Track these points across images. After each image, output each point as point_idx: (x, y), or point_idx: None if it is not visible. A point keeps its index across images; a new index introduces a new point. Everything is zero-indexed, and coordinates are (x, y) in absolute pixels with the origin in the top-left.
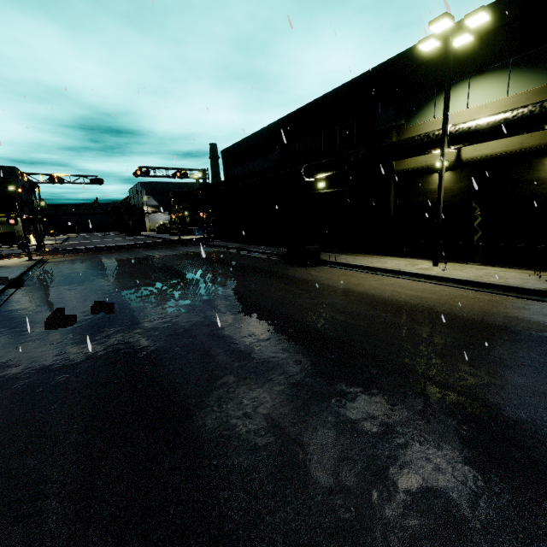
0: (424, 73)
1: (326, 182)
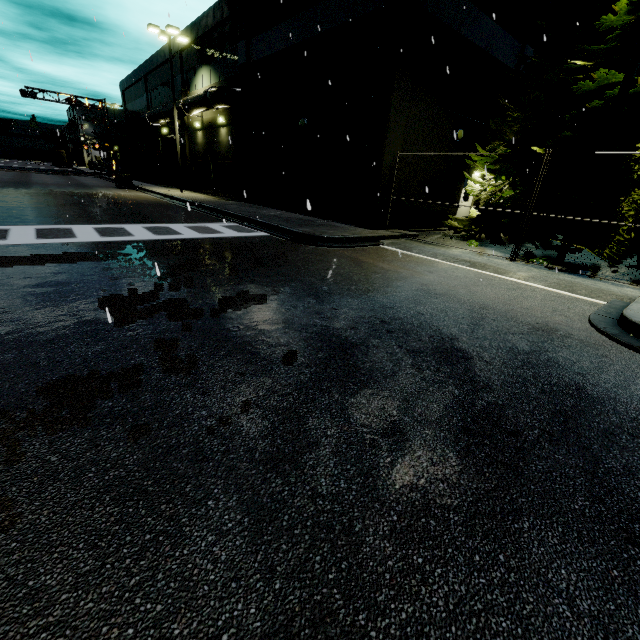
0: (189, 54)
1: (167, 129)
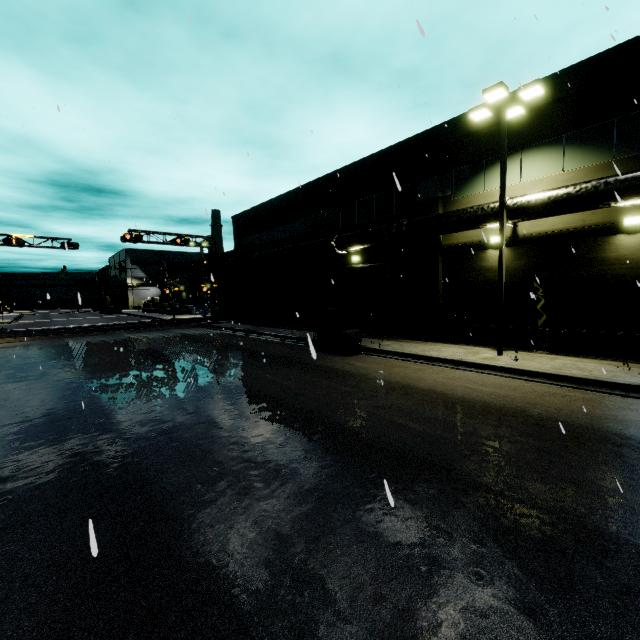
0: (471, 143)
1: (360, 255)
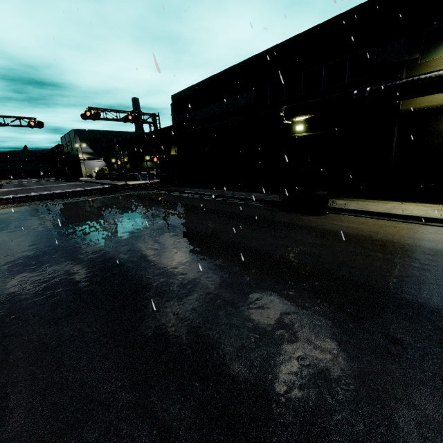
0: None
1: (304, 125)
